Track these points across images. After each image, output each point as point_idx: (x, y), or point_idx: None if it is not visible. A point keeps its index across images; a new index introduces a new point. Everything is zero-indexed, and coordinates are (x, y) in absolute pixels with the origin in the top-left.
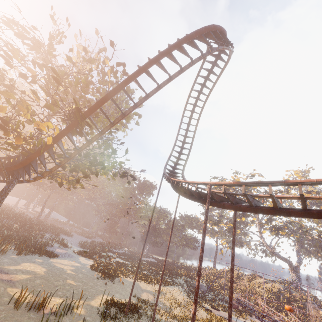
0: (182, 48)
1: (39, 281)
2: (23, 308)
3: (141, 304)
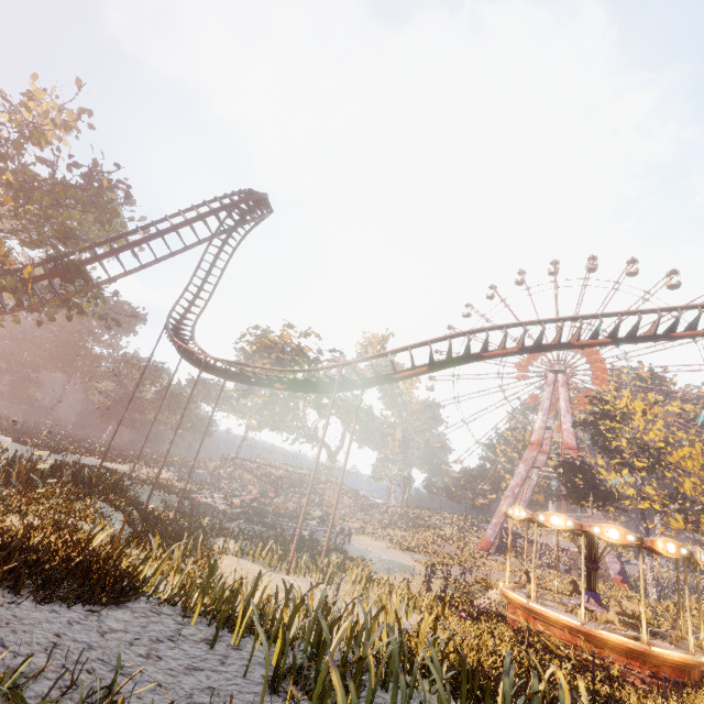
0: (205, 222)
1: None
2: None
3: None
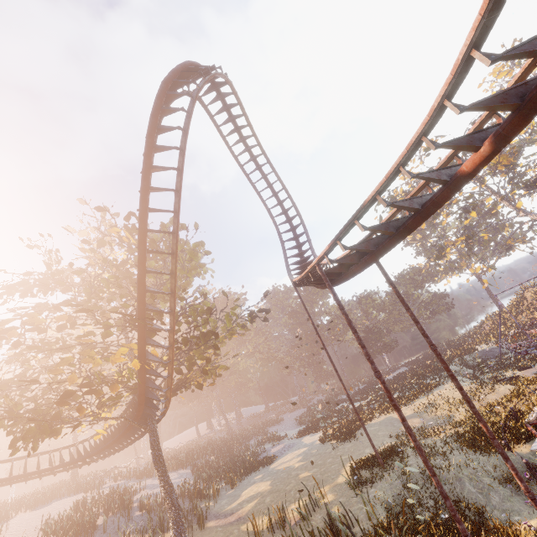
0: (157, 148)
1: (269, 498)
2: (267, 535)
3: (403, 439)
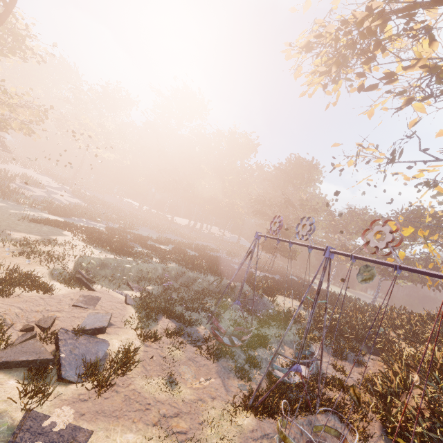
0: None
1: None
2: None
3: None
